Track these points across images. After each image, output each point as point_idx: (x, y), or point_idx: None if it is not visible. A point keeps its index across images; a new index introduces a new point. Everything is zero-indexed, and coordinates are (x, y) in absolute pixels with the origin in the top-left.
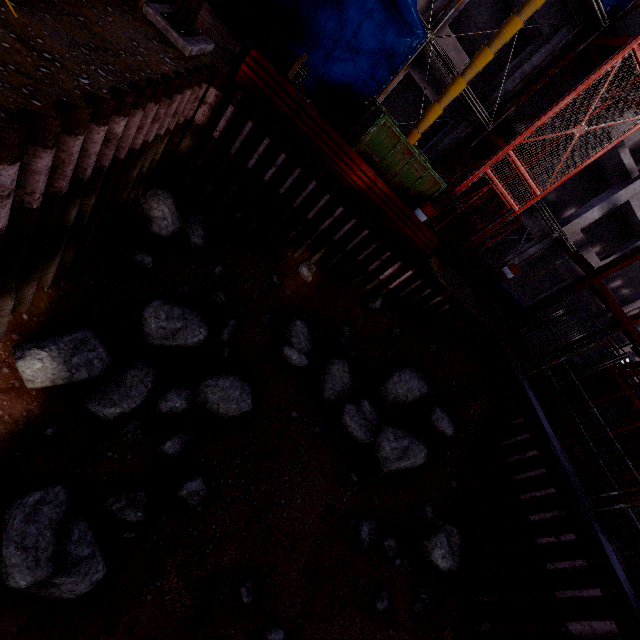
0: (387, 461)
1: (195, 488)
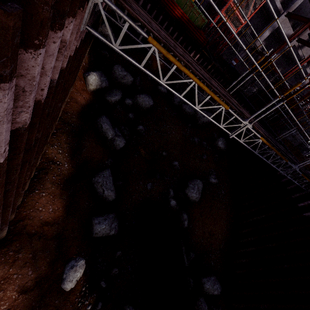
0: (200, 118)
1: (141, 128)
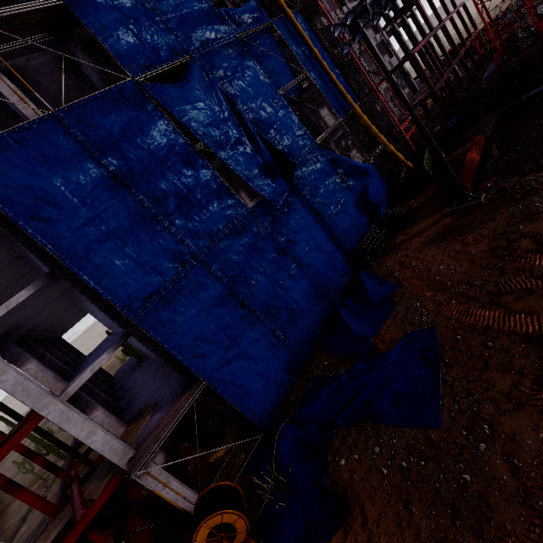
0: None
1: None
